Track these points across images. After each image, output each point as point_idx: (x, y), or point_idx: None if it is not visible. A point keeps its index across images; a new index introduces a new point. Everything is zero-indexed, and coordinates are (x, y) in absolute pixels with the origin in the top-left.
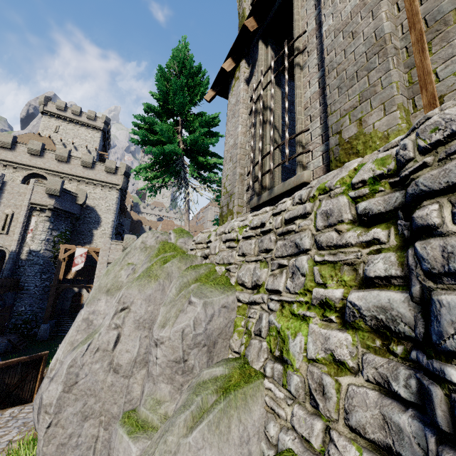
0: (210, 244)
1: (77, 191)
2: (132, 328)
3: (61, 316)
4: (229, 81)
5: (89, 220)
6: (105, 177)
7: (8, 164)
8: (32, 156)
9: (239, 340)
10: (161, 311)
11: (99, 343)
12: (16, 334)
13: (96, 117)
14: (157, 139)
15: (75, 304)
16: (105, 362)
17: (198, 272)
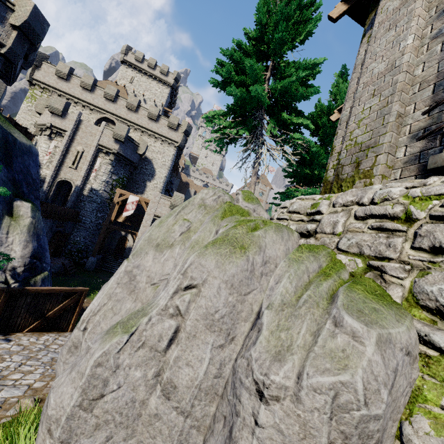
0: (320, 217)
1: (139, 141)
2: (201, 326)
3: (107, 254)
4: None
5: (145, 171)
6: (166, 132)
7: (86, 105)
8: (107, 100)
9: (438, 441)
10: (266, 318)
11: (146, 333)
12: (69, 259)
13: (168, 73)
14: (240, 80)
15: (120, 246)
16: (151, 369)
17: (318, 258)
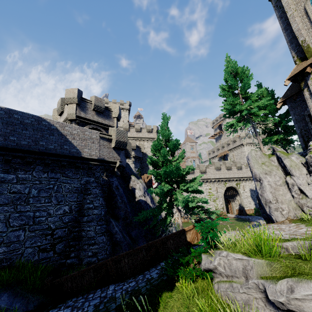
0: None
1: (139, 145)
2: None
3: None
4: (305, 75)
5: (145, 160)
6: (147, 135)
7: None
8: None
9: None
10: None
11: None
12: None
13: (124, 103)
14: (241, 107)
15: None
16: None
17: None
